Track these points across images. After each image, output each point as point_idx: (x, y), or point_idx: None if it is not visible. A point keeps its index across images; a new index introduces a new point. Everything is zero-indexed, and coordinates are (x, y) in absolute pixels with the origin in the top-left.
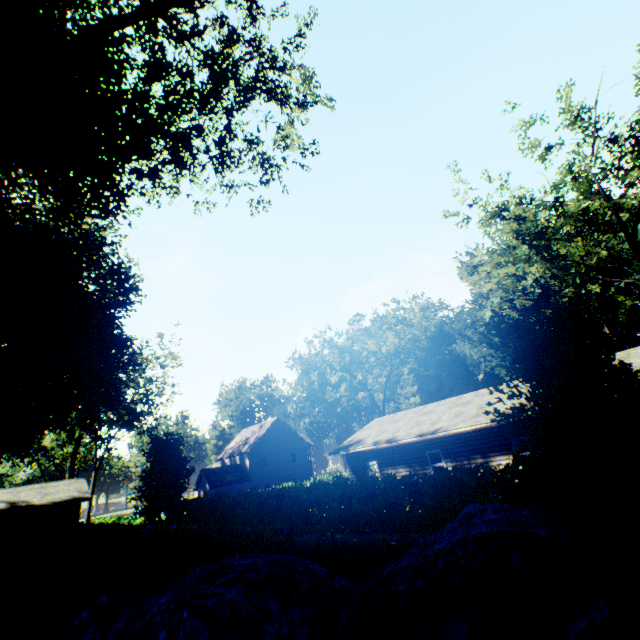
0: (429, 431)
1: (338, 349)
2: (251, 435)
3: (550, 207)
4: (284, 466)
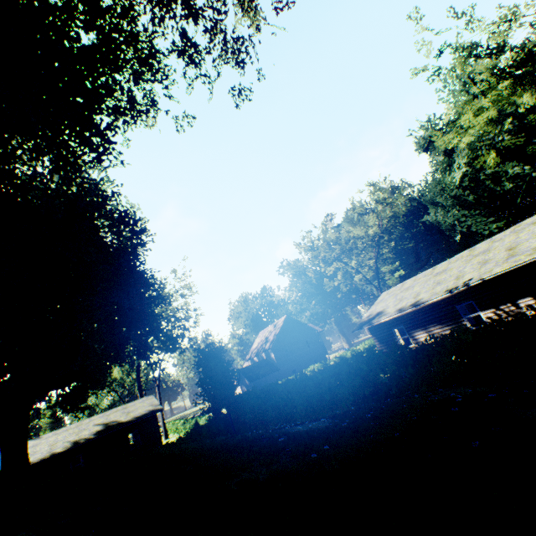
0: (459, 285)
1: (327, 243)
2: (269, 334)
3: (531, 25)
4: (303, 353)
